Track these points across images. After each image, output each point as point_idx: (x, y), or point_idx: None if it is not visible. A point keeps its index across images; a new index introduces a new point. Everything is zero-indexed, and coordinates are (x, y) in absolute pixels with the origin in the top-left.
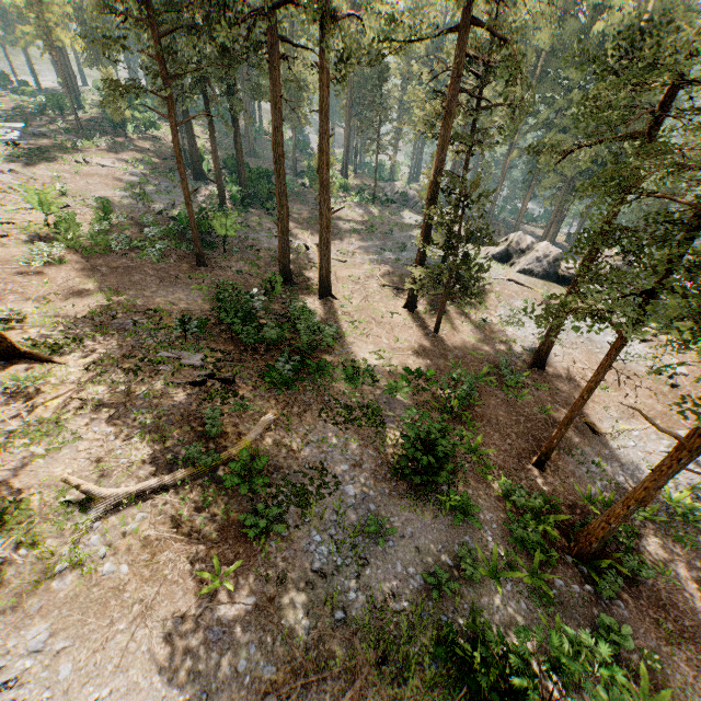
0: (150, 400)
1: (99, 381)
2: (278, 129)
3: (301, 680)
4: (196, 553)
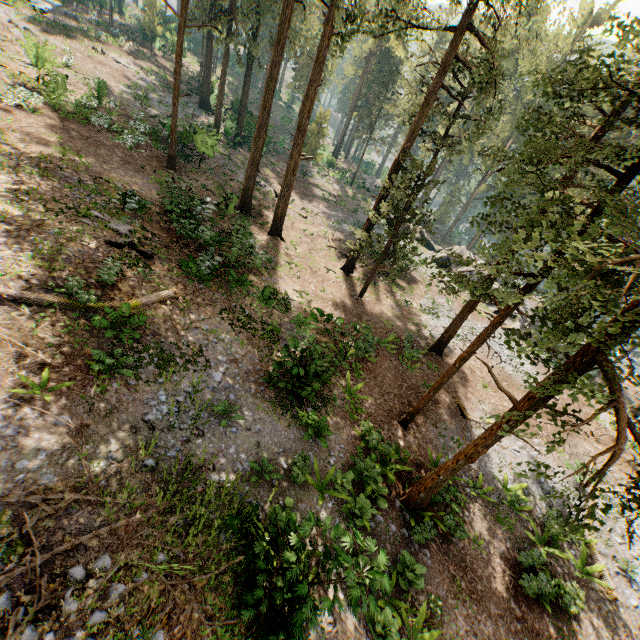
0: (58, 237)
1: (14, 205)
2: (275, 65)
3: (77, 496)
4: (29, 362)
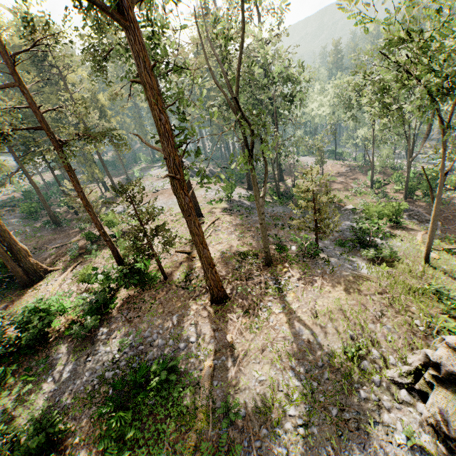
0: None
1: None
2: None
3: None
4: None
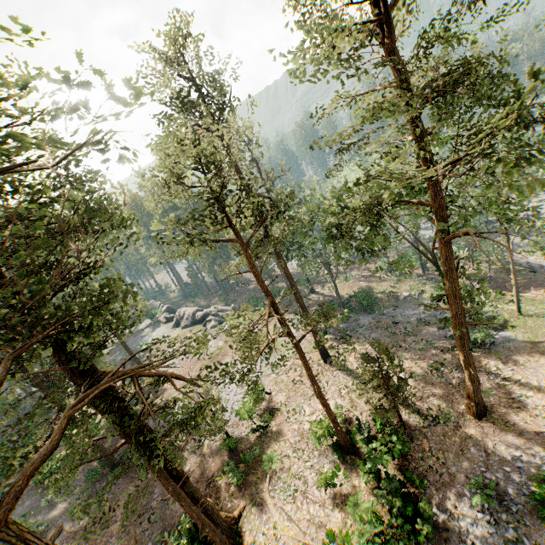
0: None
1: None
2: None
3: None
4: None
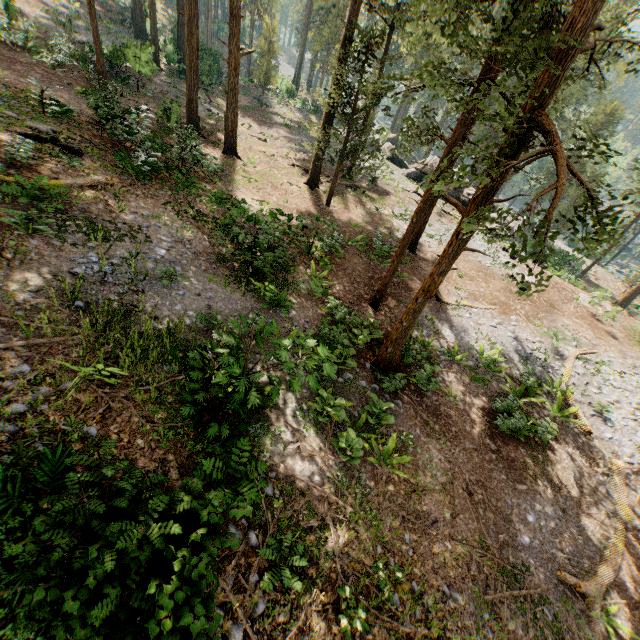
0: None
1: None
2: None
3: None
4: None
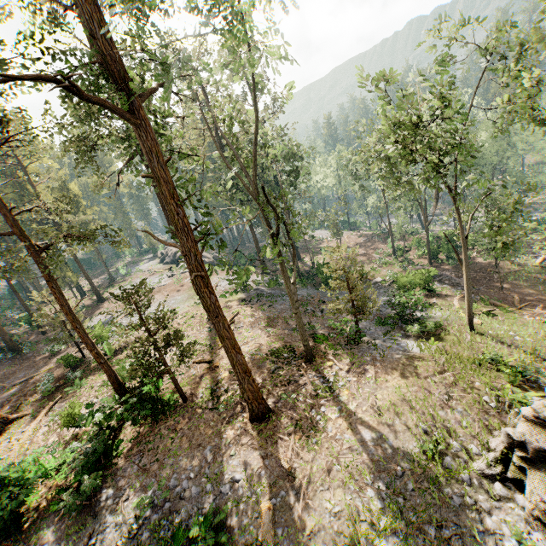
0: None
1: None
2: None
3: None
4: None
